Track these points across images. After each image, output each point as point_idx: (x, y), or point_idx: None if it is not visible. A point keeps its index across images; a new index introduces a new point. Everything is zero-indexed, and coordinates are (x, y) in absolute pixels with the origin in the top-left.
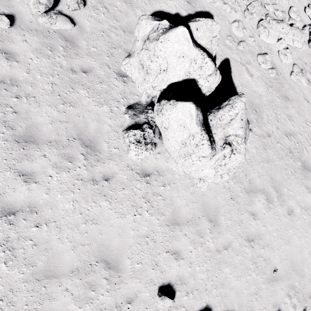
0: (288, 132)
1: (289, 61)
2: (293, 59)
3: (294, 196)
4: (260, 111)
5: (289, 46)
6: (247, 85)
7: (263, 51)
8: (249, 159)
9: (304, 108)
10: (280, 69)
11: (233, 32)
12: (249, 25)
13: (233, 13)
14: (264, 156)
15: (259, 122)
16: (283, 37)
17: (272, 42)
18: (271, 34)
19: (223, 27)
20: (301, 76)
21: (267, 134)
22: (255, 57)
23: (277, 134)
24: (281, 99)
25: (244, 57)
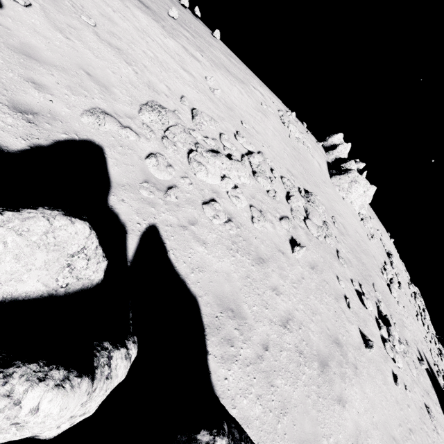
0: (284, 317)
1: (245, 204)
2: (247, 199)
3: (337, 440)
4: (237, 305)
5: (237, 183)
6: (202, 264)
7: (208, 196)
8: (257, 443)
9: (284, 264)
10: (238, 218)
11: (151, 173)
12: (176, 159)
13: (144, 142)
14: (275, 404)
15: (244, 330)
16: (227, 174)
17: (216, 182)
18: (211, 171)
19: (129, 166)
20: (264, 221)
21: (263, 345)
22: (200, 209)
23: (275, 334)
24: (256, 265)
25: (183, 213)
